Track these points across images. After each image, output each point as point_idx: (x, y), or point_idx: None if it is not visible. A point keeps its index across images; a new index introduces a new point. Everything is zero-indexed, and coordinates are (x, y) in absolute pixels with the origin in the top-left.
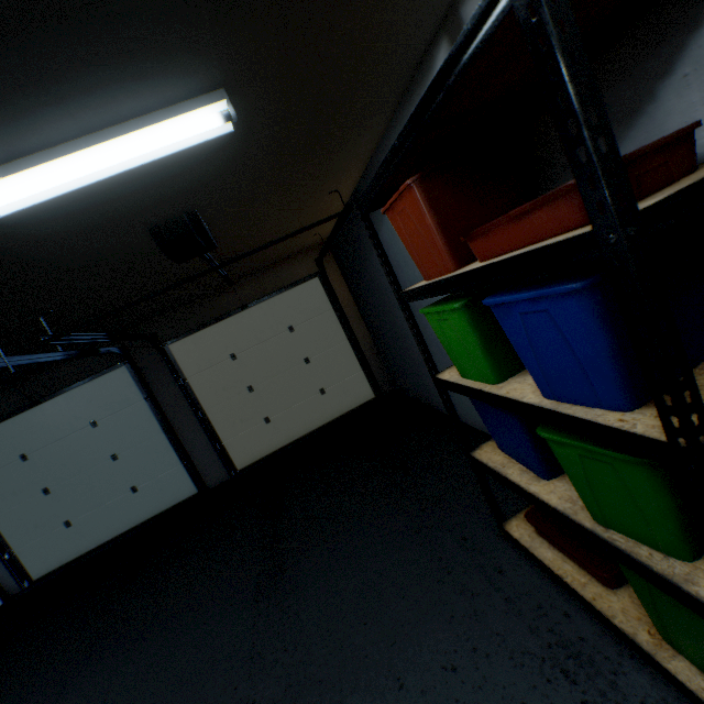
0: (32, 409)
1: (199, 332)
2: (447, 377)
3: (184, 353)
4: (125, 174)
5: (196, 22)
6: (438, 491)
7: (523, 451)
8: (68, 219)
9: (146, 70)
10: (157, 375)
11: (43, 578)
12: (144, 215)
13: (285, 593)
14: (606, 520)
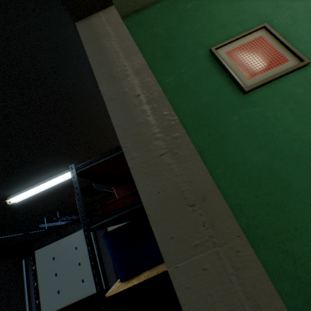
0: (60, 239)
1: None
2: None
3: None
4: (64, 181)
5: (64, 159)
6: None
7: None
8: (54, 190)
9: (58, 167)
10: (100, 230)
11: None
12: None
13: None
14: None
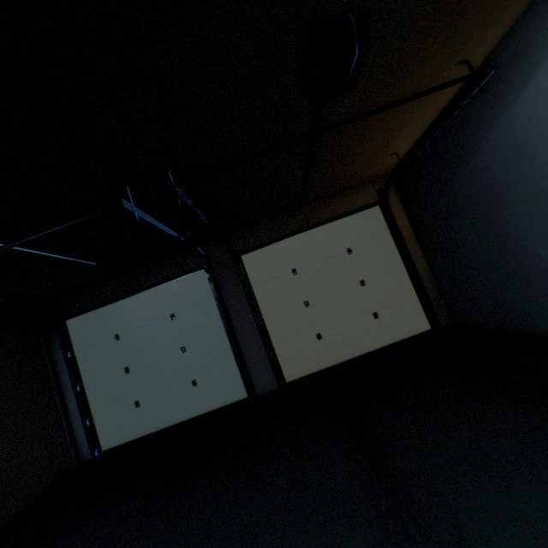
0: (130, 297)
1: (267, 247)
2: None
3: (252, 264)
4: None
5: None
6: None
7: None
8: None
9: None
10: (228, 281)
11: (109, 450)
12: None
13: (445, 541)
14: None
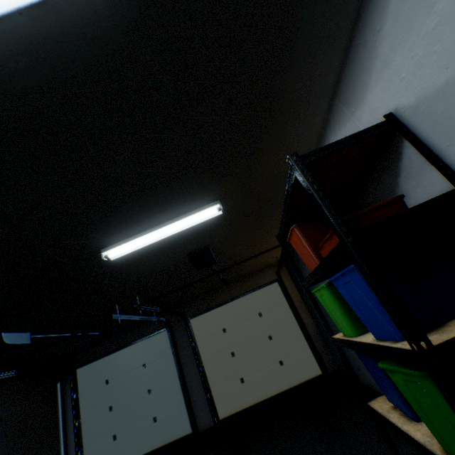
0: (119, 351)
1: (207, 312)
2: (336, 336)
3: (197, 325)
4: (181, 232)
5: (209, 184)
6: (363, 453)
7: (393, 394)
8: (158, 250)
9: (192, 199)
10: (181, 338)
11: None
12: (186, 247)
13: None
14: (447, 446)
